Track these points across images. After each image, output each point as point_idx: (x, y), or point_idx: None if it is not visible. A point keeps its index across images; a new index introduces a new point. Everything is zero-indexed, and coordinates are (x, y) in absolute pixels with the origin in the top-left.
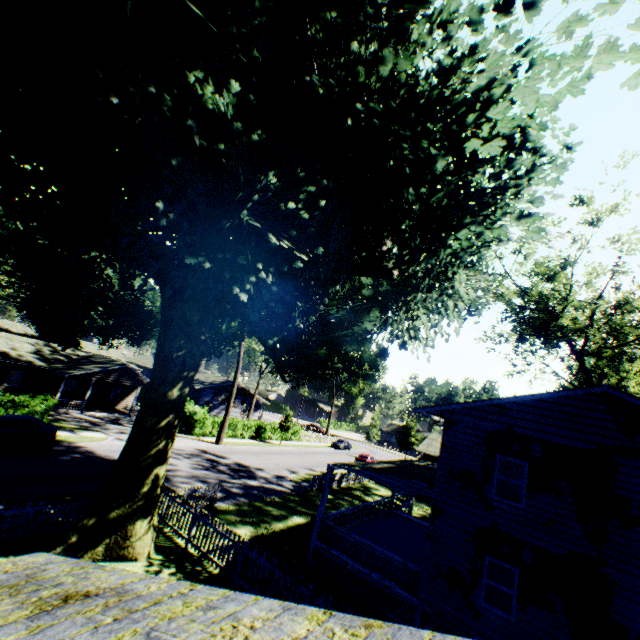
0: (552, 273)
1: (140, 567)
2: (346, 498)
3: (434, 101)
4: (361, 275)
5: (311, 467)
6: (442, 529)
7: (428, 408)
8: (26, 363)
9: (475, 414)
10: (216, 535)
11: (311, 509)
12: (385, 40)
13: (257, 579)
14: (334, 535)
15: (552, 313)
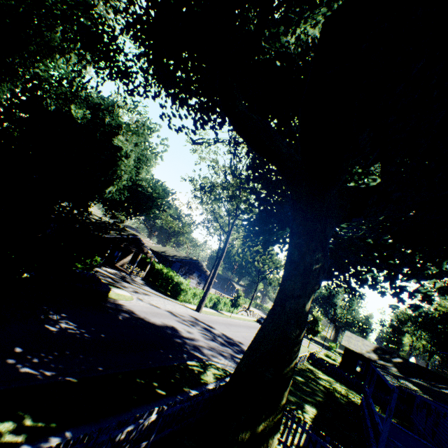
0: None
1: None
2: (311, 382)
3: None
4: None
5: None
6: None
7: None
8: None
9: None
10: None
11: (306, 395)
12: None
13: None
14: None
15: None
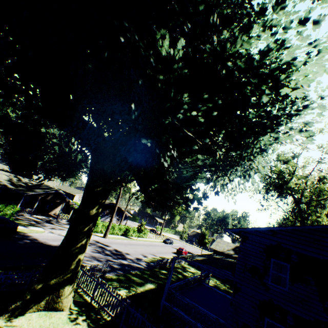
0: (287, 160)
1: (65, 315)
2: (174, 273)
3: (258, 66)
4: (200, 154)
5: (154, 253)
6: (239, 300)
7: (233, 229)
8: (3, 186)
9: (259, 234)
10: (110, 296)
11: (157, 279)
12: (244, 31)
13: (134, 326)
14: (175, 298)
15: (285, 180)
